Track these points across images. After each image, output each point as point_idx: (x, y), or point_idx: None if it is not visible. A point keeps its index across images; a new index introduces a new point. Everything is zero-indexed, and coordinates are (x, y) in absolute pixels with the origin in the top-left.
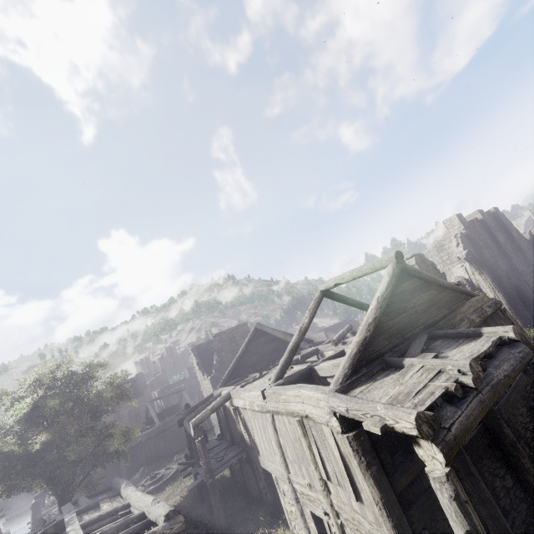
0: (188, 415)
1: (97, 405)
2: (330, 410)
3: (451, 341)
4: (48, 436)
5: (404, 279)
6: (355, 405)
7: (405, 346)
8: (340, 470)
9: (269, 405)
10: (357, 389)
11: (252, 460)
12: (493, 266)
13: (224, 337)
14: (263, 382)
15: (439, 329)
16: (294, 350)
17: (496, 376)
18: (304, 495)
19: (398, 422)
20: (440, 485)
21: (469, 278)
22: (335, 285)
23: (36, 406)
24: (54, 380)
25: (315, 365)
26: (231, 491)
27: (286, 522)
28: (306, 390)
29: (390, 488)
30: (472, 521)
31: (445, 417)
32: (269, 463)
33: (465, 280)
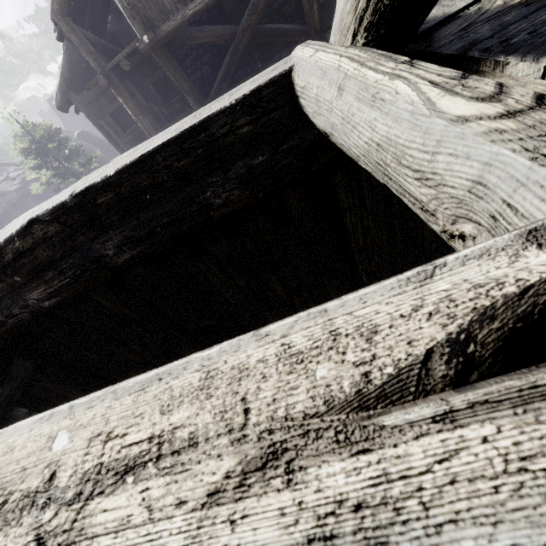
0: None
1: None
2: None
3: None
4: None
5: None
6: None
7: None
8: None
9: None
10: None
11: None
12: None
13: None
14: None
15: None
16: None
17: None
18: None
19: None
20: None
21: None
22: None
23: None
24: None
25: None
26: None
27: None
28: None
29: None
30: None
31: None
32: None
33: None
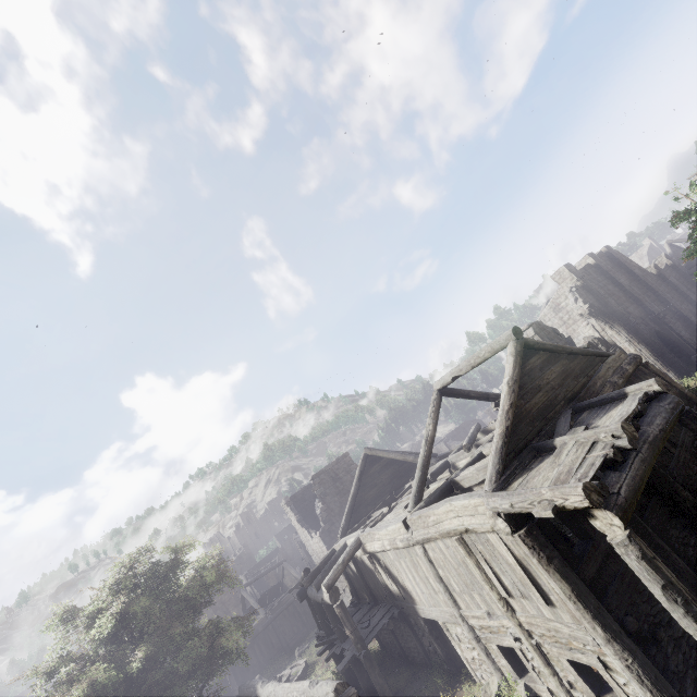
0: (310, 583)
1: (194, 599)
2: (493, 512)
3: (598, 410)
4: (148, 649)
5: (529, 355)
6: (519, 497)
7: (550, 427)
8: (520, 578)
9: (417, 535)
10: (514, 483)
11: (407, 615)
12: (624, 315)
13: (325, 477)
14: (397, 514)
15: (582, 401)
16: (426, 464)
17: (652, 433)
18: (485, 628)
19: (567, 499)
20: (624, 549)
21: (599, 335)
22: (453, 380)
23: (120, 617)
24: (135, 578)
25: (455, 476)
26: (387, 666)
27: (469, 677)
28: (459, 500)
29: (578, 578)
30: (664, 574)
31: (612, 483)
32: (431, 608)
33: (595, 340)
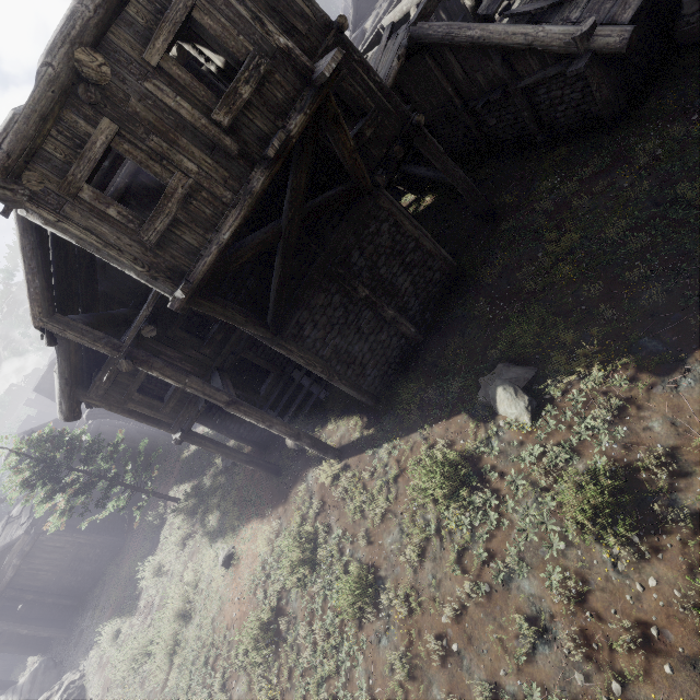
0: None
1: None
2: None
3: None
4: None
5: None
6: None
7: None
8: None
9: None
10: None
11: None
12: None
13: (45, 386)
14: None
15: None
16: None
17: None
18: None
19: None
20: None
21: None
22: None
23: None
24: None
25: None
26: None
27: None
28: None
29: None
30: None
31: None
32: None
33: None
